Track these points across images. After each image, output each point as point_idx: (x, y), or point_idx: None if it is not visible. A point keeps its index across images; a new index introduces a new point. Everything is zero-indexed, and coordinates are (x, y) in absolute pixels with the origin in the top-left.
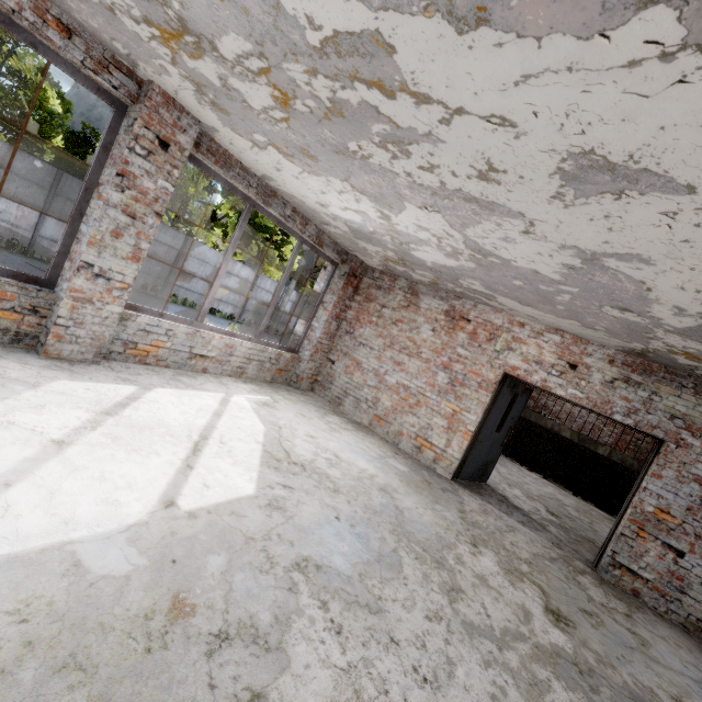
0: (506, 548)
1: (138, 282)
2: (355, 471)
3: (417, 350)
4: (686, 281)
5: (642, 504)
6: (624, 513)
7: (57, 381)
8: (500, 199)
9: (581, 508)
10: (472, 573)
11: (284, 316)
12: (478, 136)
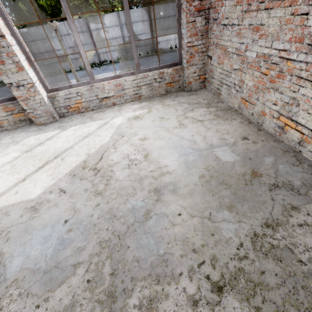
0: None
1: (168, 47)
2: (149, 169)
3: None
4: None
5: None
6: None
7: (29, 137)
8: None
9: None
10: None
11: None
12: None
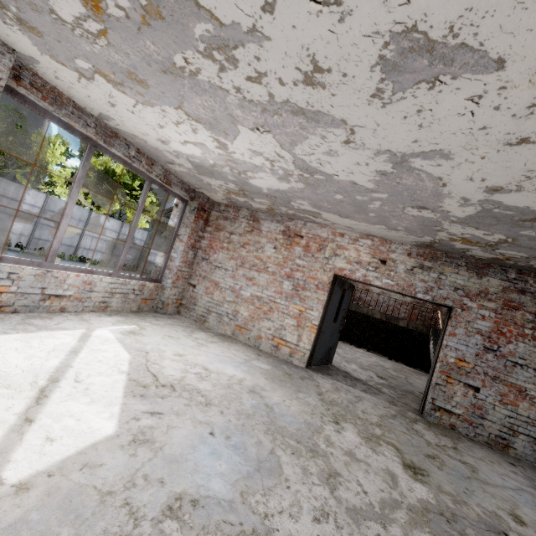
0: (360, 418)
1: (0, 240)
2: (225, 379)
3: (264, 266)
4: (475, 171)
5: (446, 357)
6: (435, 367)
7: None
8: (325, 106)
9: (397, 368)
10: (341, 451)
11: (150, 257)
12: (303, 24)
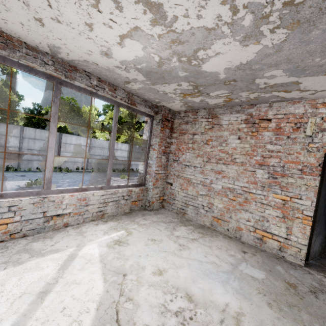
0: None
1: (74, 167)
2: (216, 320)
3: (230, 158)
4: None
5: None
6: None
7: None
8: None
9: None
10: None
11: None
12: None
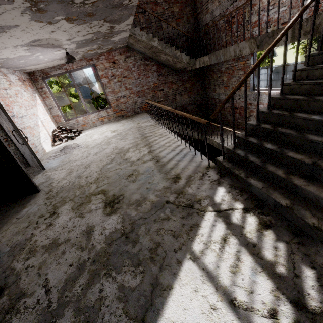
0: None
1: None
2: None
3: None
4: None
5: None
6: None
7: None
8: None
9: None
10: None
11: None
12: None
